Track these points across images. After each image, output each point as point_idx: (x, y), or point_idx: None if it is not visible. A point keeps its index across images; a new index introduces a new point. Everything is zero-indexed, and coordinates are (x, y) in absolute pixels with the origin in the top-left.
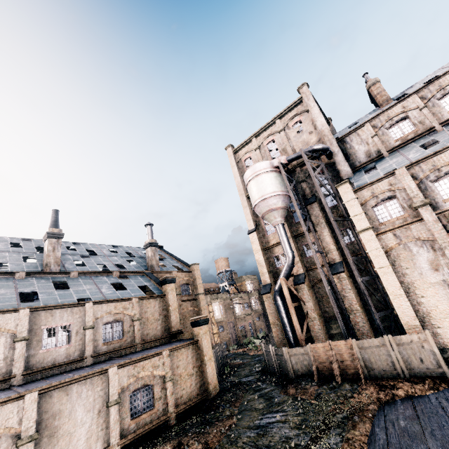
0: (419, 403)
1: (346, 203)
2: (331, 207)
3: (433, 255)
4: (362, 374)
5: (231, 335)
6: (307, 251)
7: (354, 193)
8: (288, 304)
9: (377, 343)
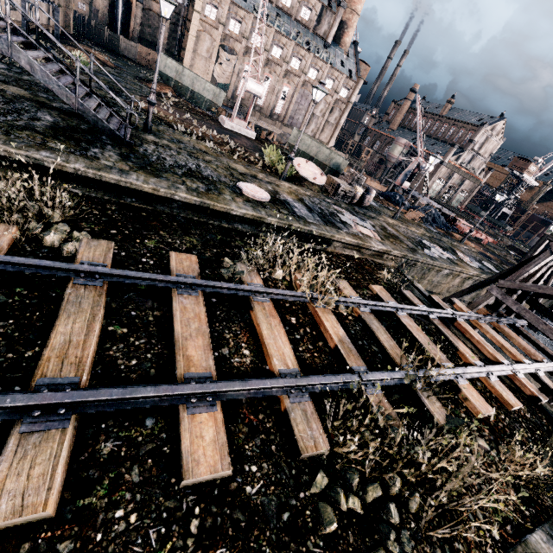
0: None
1: None
2: None
3: (210, 47)
4: None
5: None
6: None
7: None
8: (133, 13)
9: None
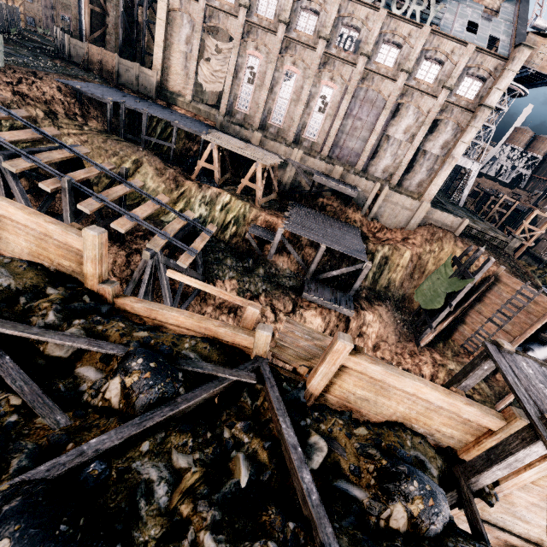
0: (122, 93)
1: None
2: None
3: (191, 34)
4: (112, 77)
5: (46, 18)
6: None
7: None
8: (84, 2)
9: (130, 65)
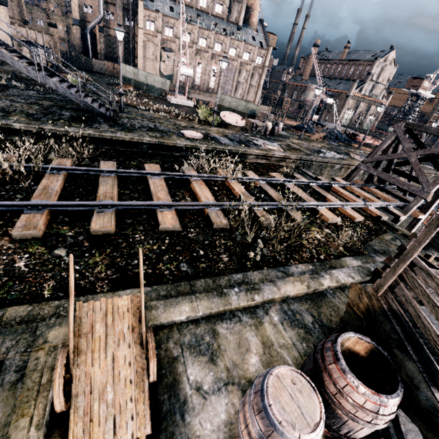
0: None
1: (139, 11)
2: (128, 0)
3: (154, 51)
4: None
5: None
6: (107, 15)
7: (144, 9)
8: (98, 40)
9: None
